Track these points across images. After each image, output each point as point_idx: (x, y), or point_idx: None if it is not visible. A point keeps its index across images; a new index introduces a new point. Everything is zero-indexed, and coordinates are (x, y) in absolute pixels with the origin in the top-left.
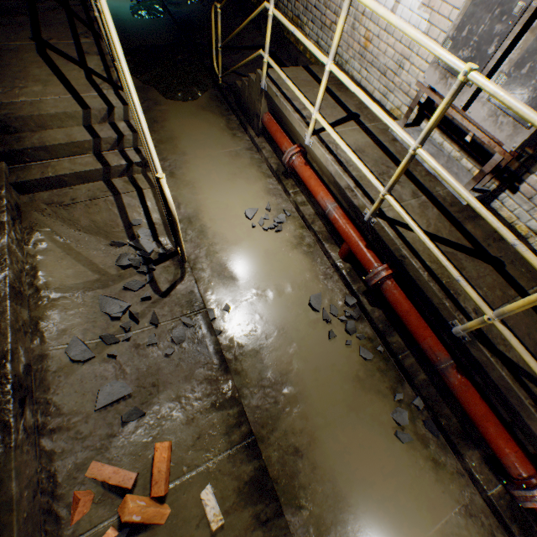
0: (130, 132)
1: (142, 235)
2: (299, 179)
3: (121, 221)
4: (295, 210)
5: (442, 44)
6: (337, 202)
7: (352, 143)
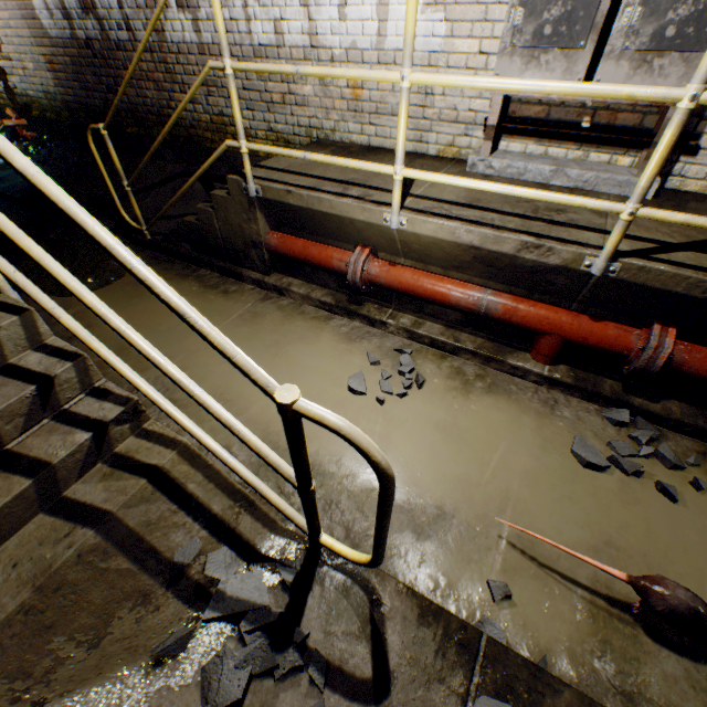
0: (62, 362)
1: (218, 572)
2: (382, 294)
3: (148, 580)
4: (409, 340)
5: (507, 19)
6: (486, 287)
7: (453, 197)
